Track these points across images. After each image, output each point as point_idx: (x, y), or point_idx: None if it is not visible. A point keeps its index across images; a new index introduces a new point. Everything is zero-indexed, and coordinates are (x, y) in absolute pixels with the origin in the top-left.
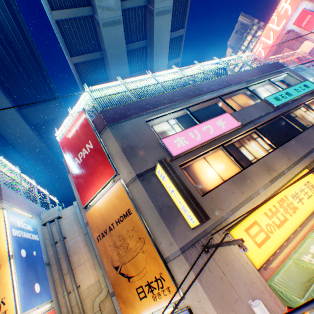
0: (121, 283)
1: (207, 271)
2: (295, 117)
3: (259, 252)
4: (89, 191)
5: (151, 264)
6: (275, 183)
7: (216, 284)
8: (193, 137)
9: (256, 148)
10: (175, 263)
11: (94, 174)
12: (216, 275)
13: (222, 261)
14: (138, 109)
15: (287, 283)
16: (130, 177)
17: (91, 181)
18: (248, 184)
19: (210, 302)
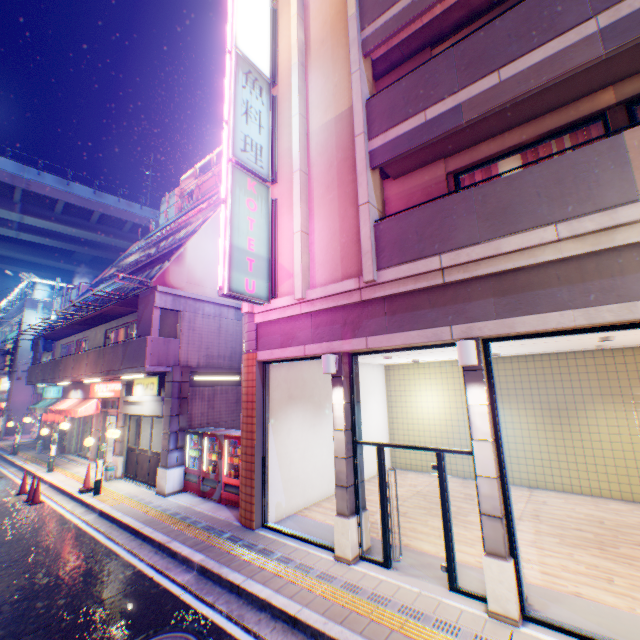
0: None
1: None
2: None
3: None
4: None
5: None
6: None
7: None
8: None
9: None
10: None
11: None
12: None
13: None
14: None
15: None
16: None
17: None
18: None
19: None
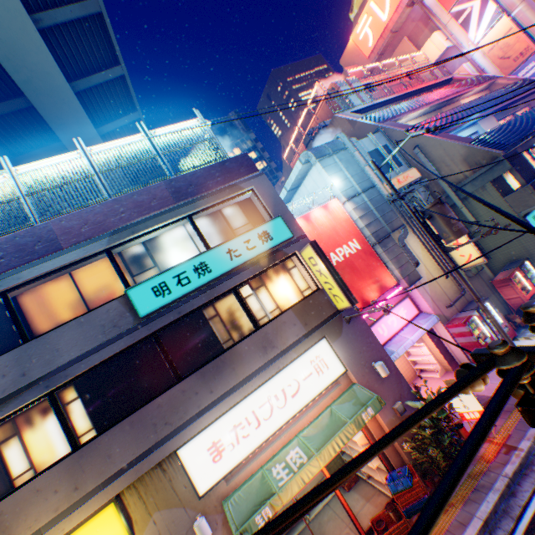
0: None
1: None
2: (211, 320)
3: None
4: None
5: None
6: None
7: None
8: None
9: (53, 436)
10: None
11: None
12: None
13: None
14: None
15: None
16: None
17: None
18: None
19: None
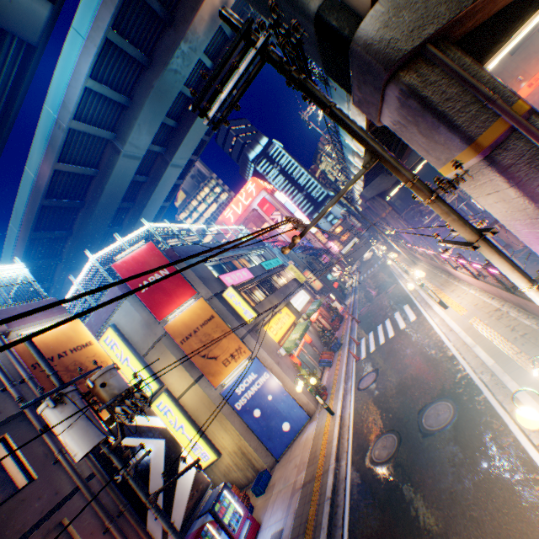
0: (209, 365)
1: (260, 341)
2: (275, 280)
3: (276, 337)
4: (167, 308)
5: (232, 343)
6: (276, 310)
7: (265, 345)
8: (234, 278)
9: (262, 294)
10: (245, 339)
11: (173, 294)
12: (264, 342)
13: (264, 338)
14: (195, 251)
15: (288, 346)
16: (209, 296)
17: (169, 300)
18: (265, 309)
19: (265, 351)
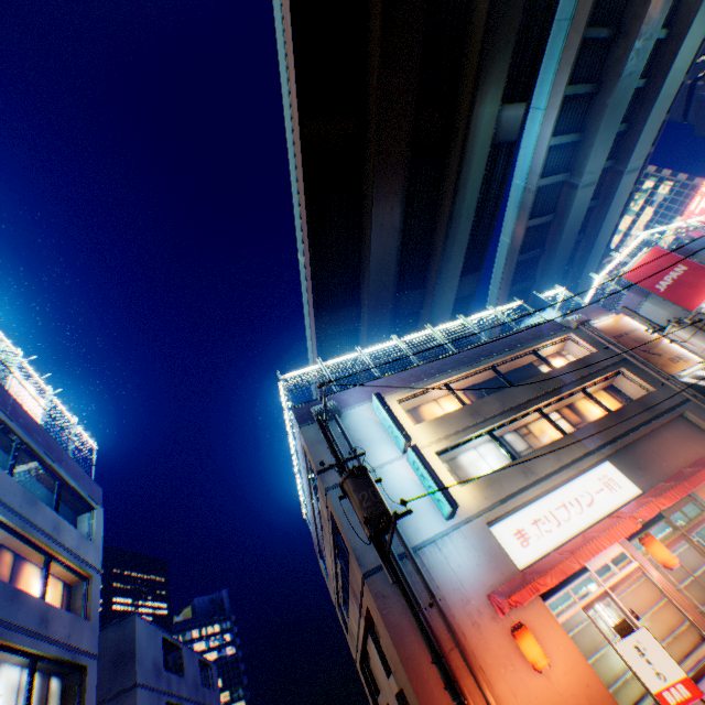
0: None
1: None
2: None
3: None
4: (694, 300)
5: None
6: None
7: None
8: None
9: None
10: None
11: (697, 286)
12: None
13: None
14: None
15: None
16: None
17: (693, 292)
18: None
19: None
